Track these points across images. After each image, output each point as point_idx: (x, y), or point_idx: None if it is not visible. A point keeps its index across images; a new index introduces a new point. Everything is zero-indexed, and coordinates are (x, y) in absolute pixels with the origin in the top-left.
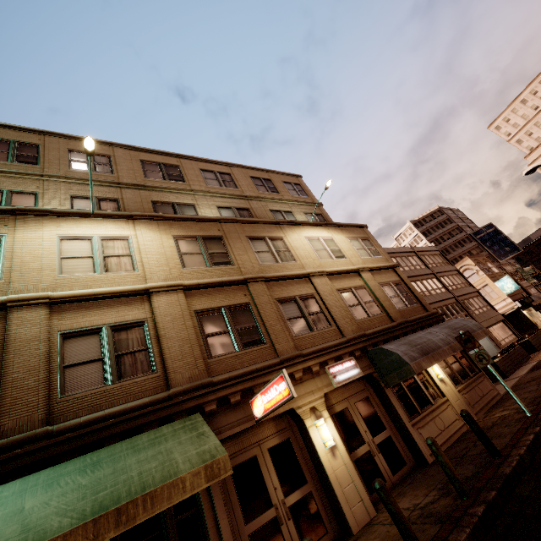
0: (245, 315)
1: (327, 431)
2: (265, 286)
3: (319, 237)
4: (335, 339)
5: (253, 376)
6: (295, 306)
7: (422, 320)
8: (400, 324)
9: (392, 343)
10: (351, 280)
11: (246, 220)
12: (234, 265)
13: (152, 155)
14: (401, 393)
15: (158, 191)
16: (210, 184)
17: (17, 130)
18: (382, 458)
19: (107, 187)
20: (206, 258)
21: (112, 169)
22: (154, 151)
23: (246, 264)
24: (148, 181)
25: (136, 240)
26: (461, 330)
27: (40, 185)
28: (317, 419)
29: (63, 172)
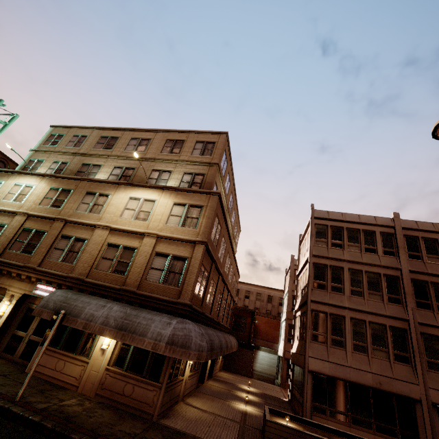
0: (39, 237)
1: (3, 308)
2: (62, 225)
3: (142, 199)
4: (66, 272)
5: (5, 265)
6: (67, 242)
7: (147, 299)
8: (122, 290)
9: (66, 292)
10: (130, 239)
11: (97, 180)
12: (61, 208)
13: (111, 131)
14: (64, 329)
15: (91, 157)
16: (126, 149)
17: (64, 128)
18: (24, 346)
19: (71, 155)
20: (53, 201)
21: (82, 144)
22: (112, 129)
23: (68, 209)
24: (92, 150)
25: (36, 188)
26: (129, 324)
27: (49, 156)
28: (9, 301)
29: (62, 148)
